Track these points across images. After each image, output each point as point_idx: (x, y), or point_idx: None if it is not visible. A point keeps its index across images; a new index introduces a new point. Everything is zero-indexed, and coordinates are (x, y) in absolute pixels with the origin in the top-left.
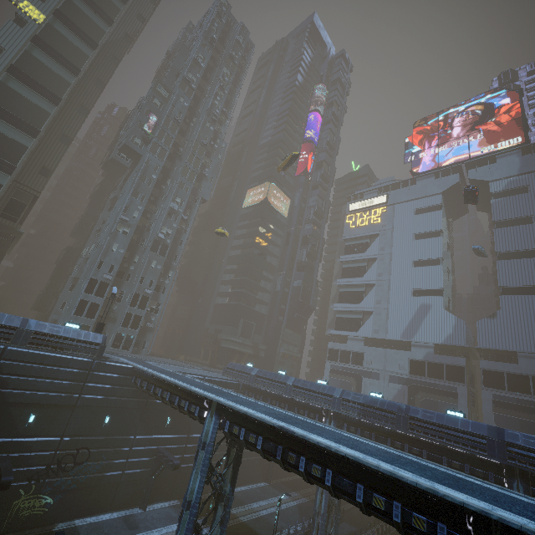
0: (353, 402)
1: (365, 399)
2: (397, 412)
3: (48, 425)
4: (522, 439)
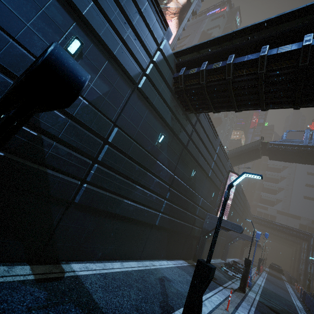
0: None
1: None
2: None
3: (245, 230)
4: None
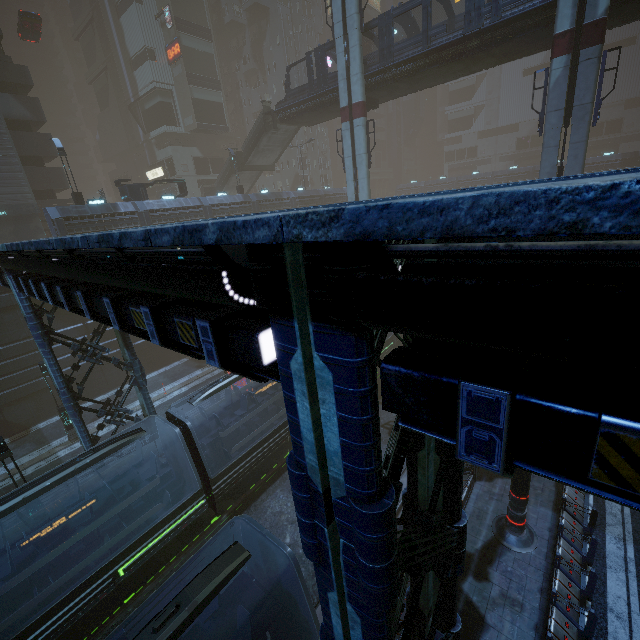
0: (501, 176)
1: (508, 172)
2: (528, 171)
3: None
4: (591, 160)
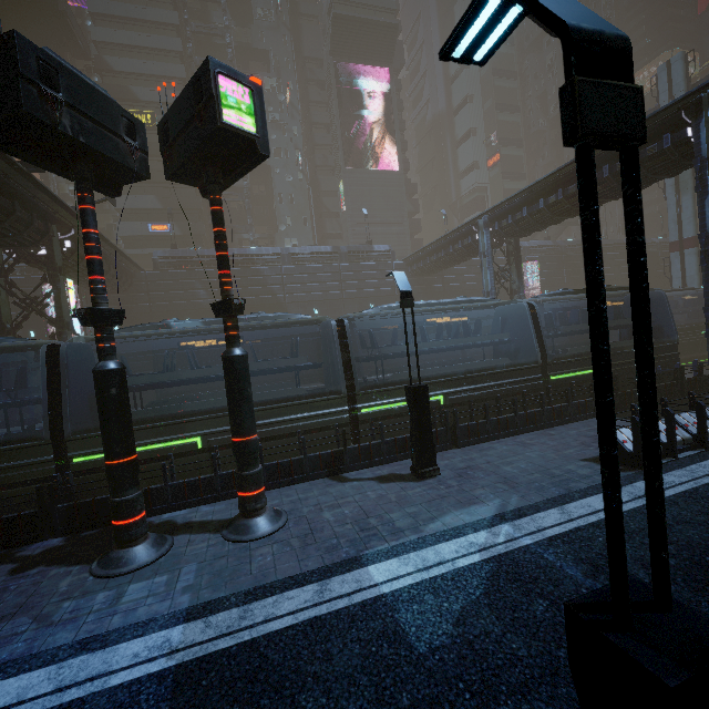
0: None
1: None
2: None
3: None
4: None
